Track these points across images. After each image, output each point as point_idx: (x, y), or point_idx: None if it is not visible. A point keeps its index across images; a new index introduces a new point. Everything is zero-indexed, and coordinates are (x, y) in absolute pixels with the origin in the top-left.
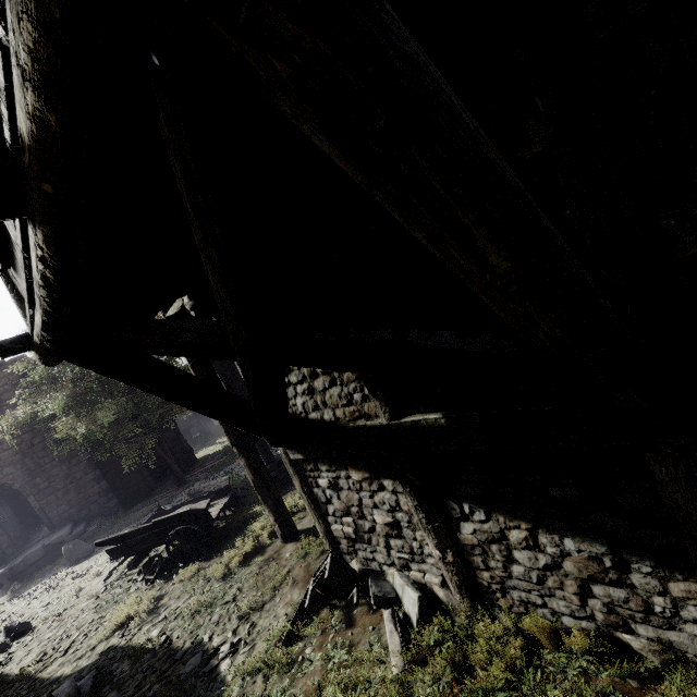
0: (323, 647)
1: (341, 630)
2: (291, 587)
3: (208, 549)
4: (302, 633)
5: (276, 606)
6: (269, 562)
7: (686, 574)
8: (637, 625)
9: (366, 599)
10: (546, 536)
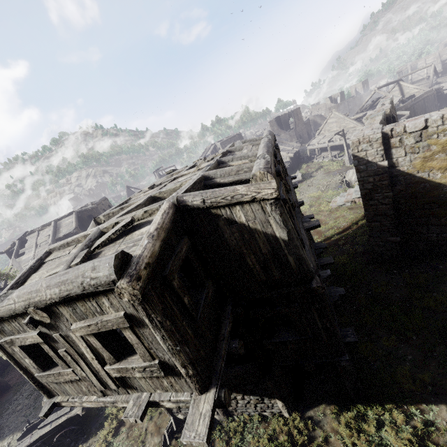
0: None
1: (184, 446)
2: (151, 437)
3: (82, 435)
4: None
5: None
6: (131, 428)
7: (274, 398)
8: (266, 410)
9: None
10: (246, 396)
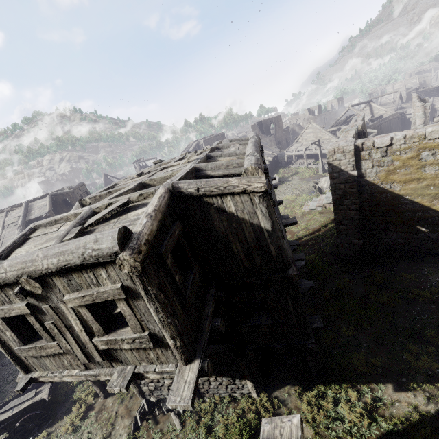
0: (150, 436)
1: (154, 426)
2: (122, 419)
3: (47, 420)
4: (138, 435)
5: (118, 431)
6: (101, 412)
7: (244, 380)
8: (237, 391)
9: (160, 411)
10: (219, 378)
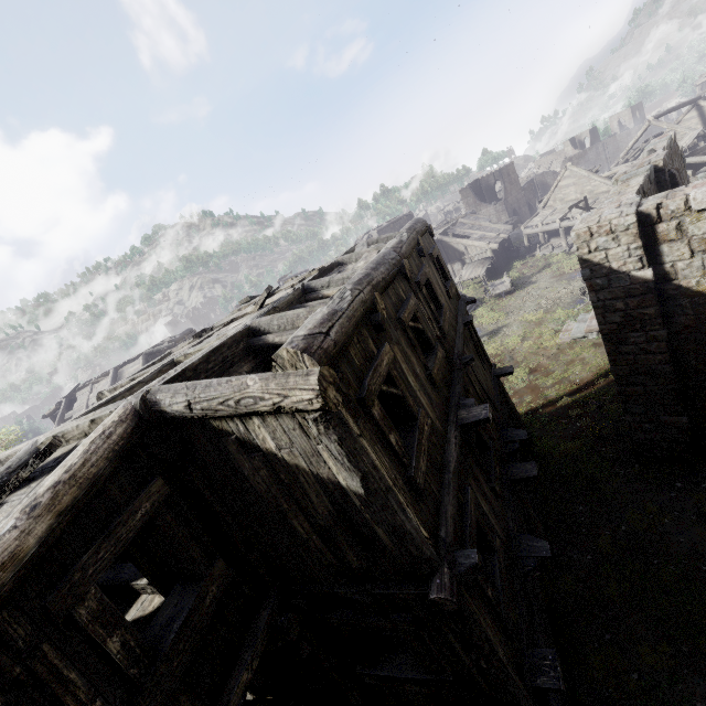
0: None
1: None
2: None
3: None
4: None
5: None
6: None
7: None
8: None
9: None
10: None
